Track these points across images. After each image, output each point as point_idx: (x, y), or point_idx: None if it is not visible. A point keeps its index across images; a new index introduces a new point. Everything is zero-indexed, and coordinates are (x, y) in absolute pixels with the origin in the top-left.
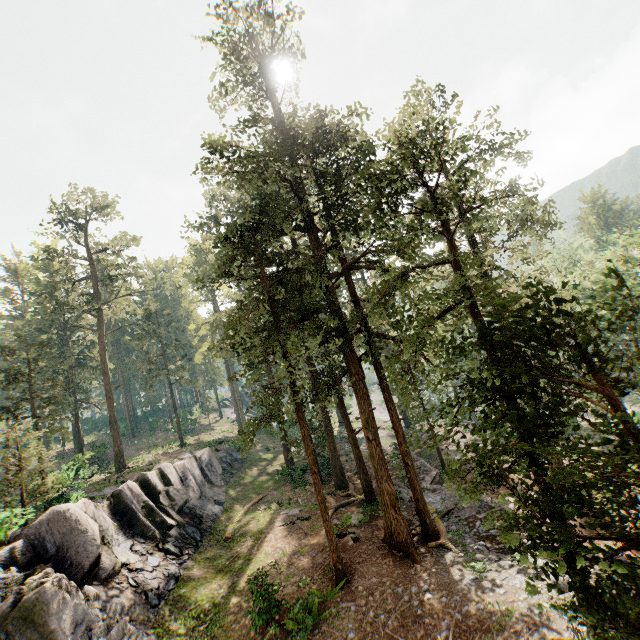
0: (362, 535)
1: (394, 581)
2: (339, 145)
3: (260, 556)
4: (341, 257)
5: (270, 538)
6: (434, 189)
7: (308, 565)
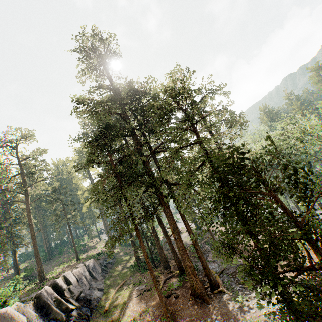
0: (179, 293)
1: (198, 317)
2: (143, 95)
3: (125, 317)
4: (150, 147)
5: (130, 305)
6: (184, 110)
7: (152, 317)
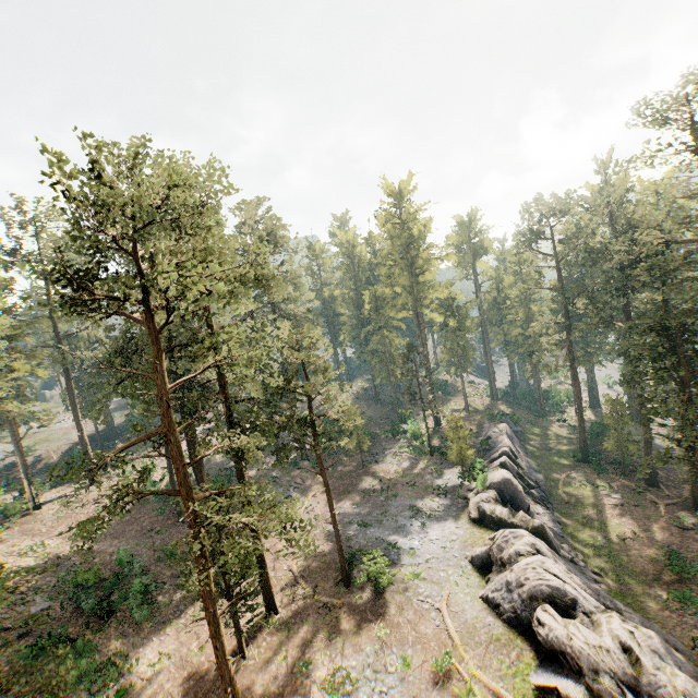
0: None
1: None
2: None
3: (612, 524)
4: None
5: (611, 512)
6: None
7: (666, 542)
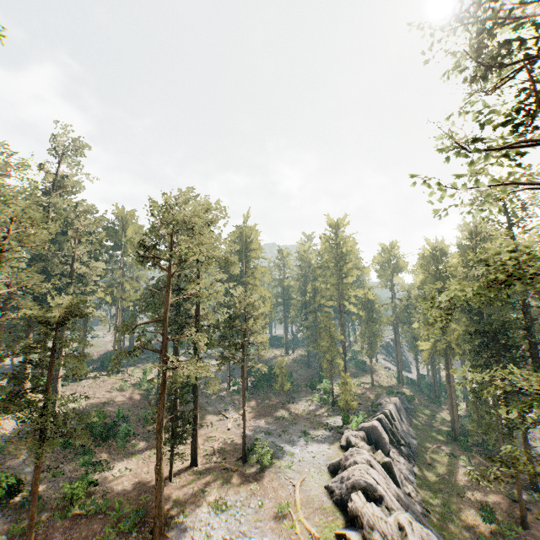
0: (531, 508)
1: None
2: None
3: (458, 485)
4: None
5: (460, 477)
6: None
7: (495, 506)
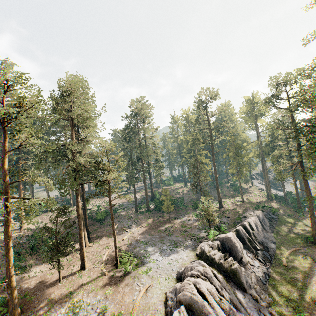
0: None
1: None
2: None
3: (312, 288)
4: None
5: (315, 280)
6: None
7: None
